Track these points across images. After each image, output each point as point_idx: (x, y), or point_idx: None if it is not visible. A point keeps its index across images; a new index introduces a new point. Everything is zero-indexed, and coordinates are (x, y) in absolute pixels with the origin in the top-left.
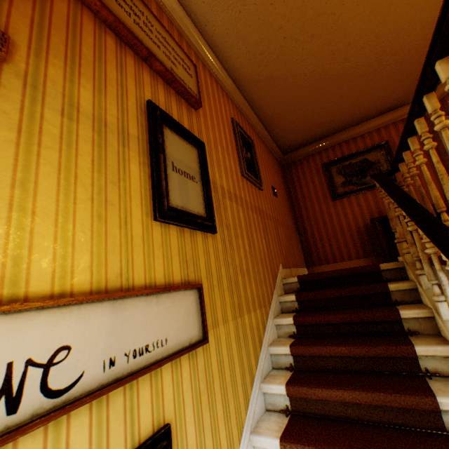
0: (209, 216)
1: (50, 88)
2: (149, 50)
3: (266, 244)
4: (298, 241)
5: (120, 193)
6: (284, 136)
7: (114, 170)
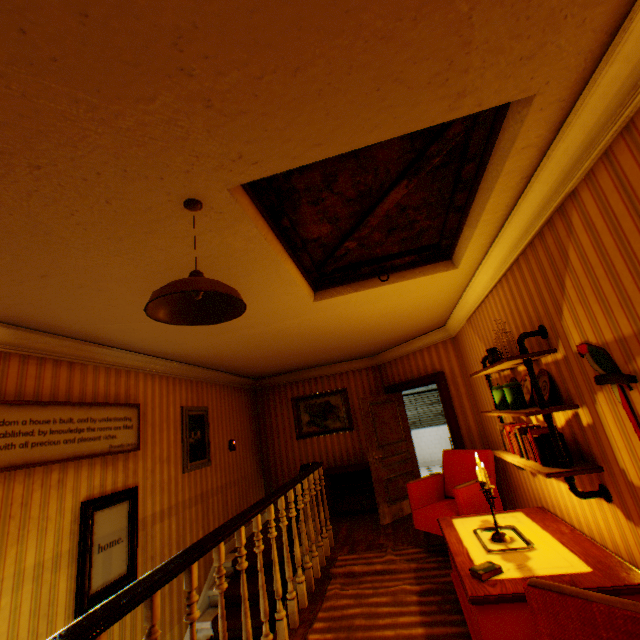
0: (132, 568)
1: (7, 576)
2: (90, 454)
3: (205, 532)
4: (261, 482)
5: (49, 618)
6: (253, 373)
7: (47, 602)
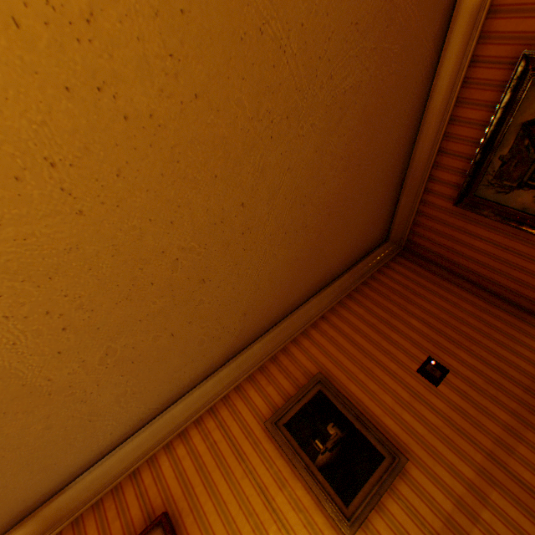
0: None
1: None
2: None
3: None
4: None
5: None
6: (353, 251)
7: None
